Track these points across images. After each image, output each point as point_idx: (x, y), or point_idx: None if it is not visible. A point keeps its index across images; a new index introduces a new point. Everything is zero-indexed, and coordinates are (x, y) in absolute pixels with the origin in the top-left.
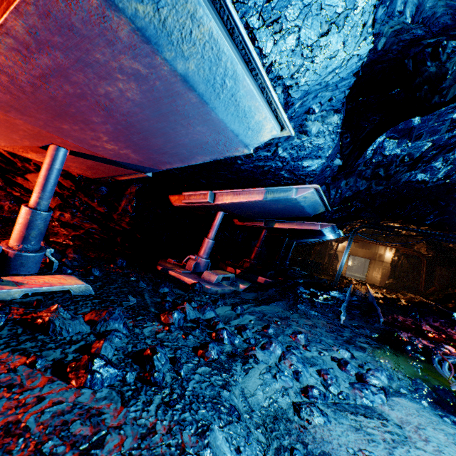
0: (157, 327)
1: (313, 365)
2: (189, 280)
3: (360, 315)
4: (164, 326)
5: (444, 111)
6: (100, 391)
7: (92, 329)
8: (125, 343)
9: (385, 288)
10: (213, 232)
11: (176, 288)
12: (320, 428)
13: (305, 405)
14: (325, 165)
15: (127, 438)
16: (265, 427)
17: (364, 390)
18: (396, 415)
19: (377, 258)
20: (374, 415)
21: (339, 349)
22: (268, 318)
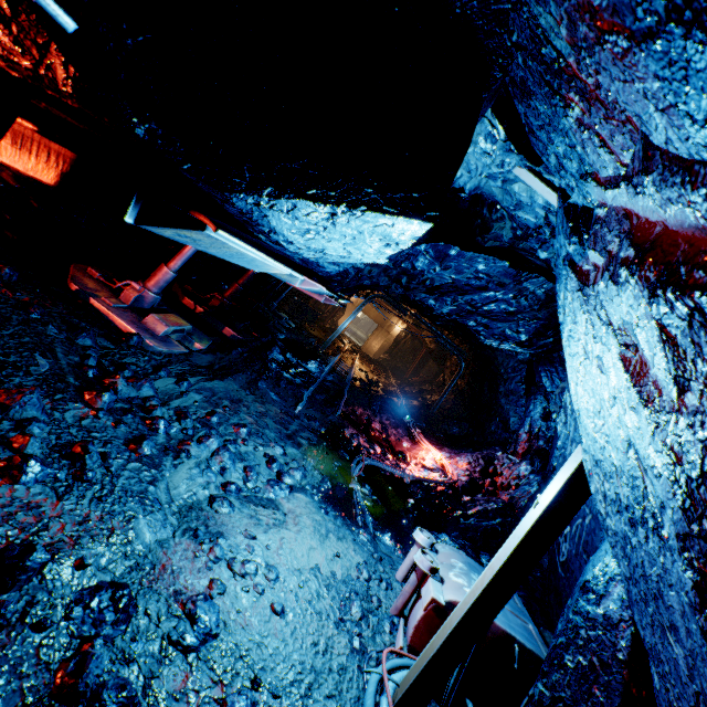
0: (82, 411)
1: (243, 461)
2: (124, 325)
3: (323, 402)
4: (91, 410)
5: (476, 257)
6: (34, 487)
7: (3, 414)
8: (47, 434)
9: (377, 362)
10: (179, 262)
11: (102, 337)
12: (225, 516)
13: (219, 499)
14: (344, 270)
15: (68, 524)
16: (180, 514)
17: (276, 486)
18: (289, 507)
19: (386, 328)
20: (272, 506)
21: (276, 446)
22: (218, 400)
